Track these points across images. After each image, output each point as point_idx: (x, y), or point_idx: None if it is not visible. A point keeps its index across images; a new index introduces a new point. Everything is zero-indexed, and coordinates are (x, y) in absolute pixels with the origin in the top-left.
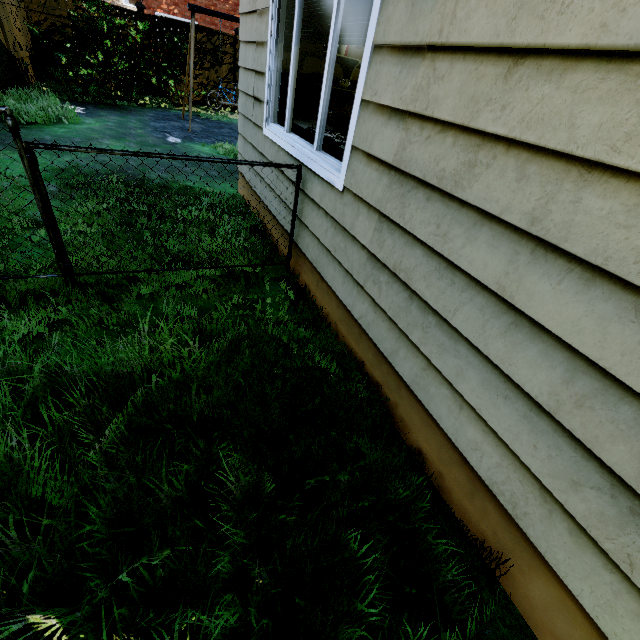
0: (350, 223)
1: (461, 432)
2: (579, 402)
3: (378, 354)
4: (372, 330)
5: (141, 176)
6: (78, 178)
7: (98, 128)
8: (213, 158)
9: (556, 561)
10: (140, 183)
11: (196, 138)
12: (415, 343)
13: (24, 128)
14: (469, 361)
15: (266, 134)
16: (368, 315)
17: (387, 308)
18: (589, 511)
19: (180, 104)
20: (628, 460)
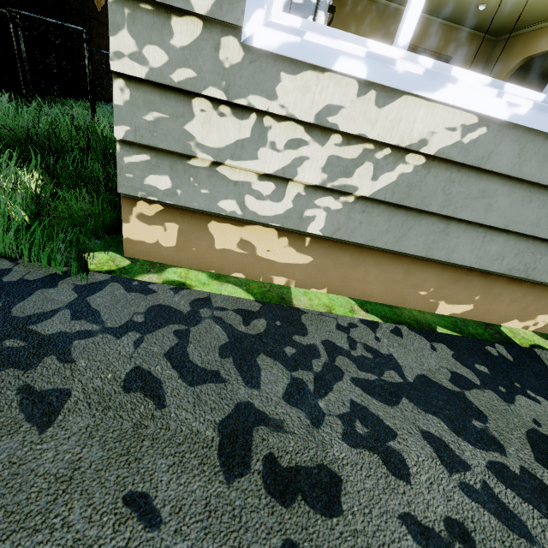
0: None
1: None
2: None
3: None
4: None
5: None
6: None
7: None
8: None
9: None
10: None
11: None
12: None
13: None
14: None
15: None
16: None
17: None
18: None
19: None
20: None
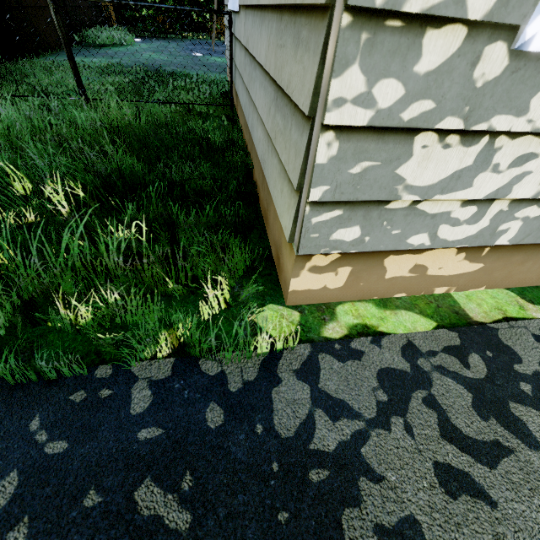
0: (240, 34)
1: (257, 138)
2: (269, 45)
3: (249, 129)
4: (245, 110)
5: (159, 68)
6: (117, 67)
7: (145, 47)
8: (164, 5)
9: (269, 179)
10: (157, 72)
11: (215, 54)
12: (250, 94)
13: (98, 47)
14: (258, 77)
15: (228, 8)
16: (245, 101)
17: (246, 82)
18: (271, 122)
19: (216, 37)
20: (274, 62)
